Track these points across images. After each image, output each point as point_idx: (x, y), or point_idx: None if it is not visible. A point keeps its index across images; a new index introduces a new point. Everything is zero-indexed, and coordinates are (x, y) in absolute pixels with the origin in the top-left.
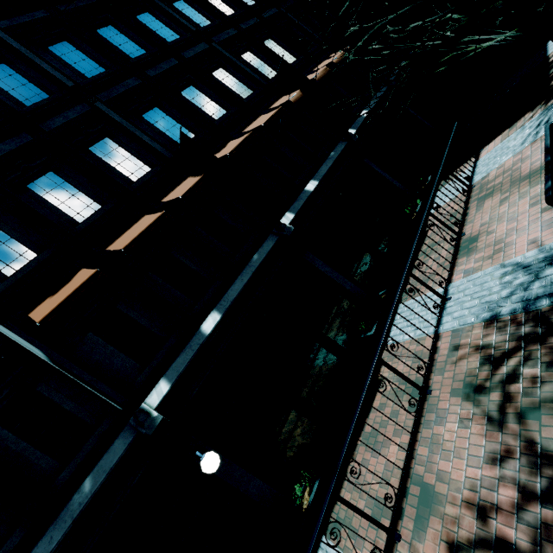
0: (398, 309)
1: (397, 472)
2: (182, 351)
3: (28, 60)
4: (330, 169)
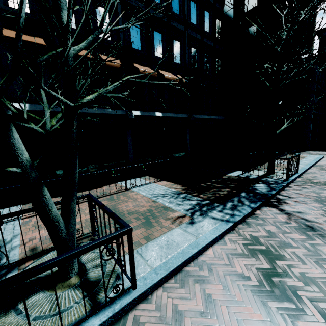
0: (16, 206)
1: None
2: None
3: None
4: (94, 114)
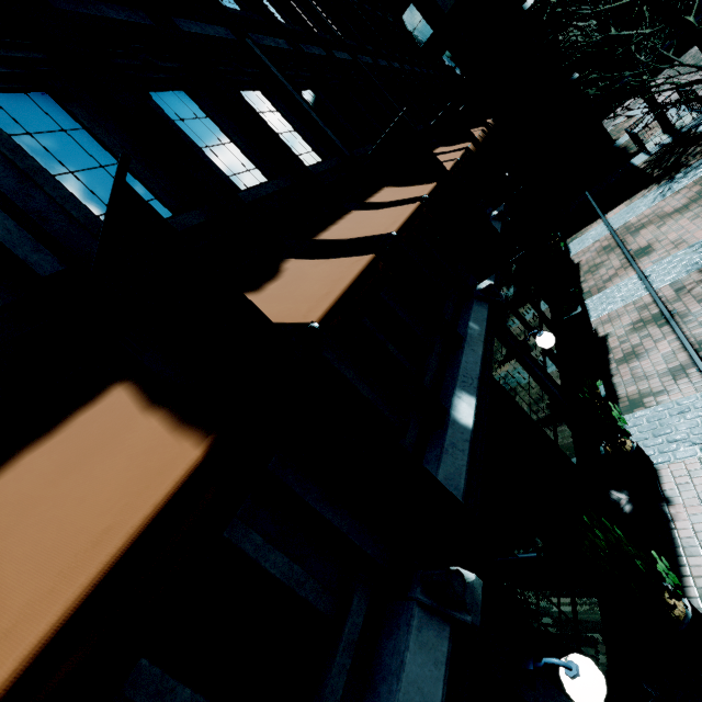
0: (587, 303)
1: (677, 352)
2: None
3: None
4: None
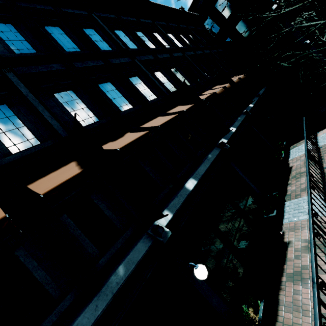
0: (285, 204)
1: None
2: (176, 196)
3: (106, 31)
4: (240, 124)
